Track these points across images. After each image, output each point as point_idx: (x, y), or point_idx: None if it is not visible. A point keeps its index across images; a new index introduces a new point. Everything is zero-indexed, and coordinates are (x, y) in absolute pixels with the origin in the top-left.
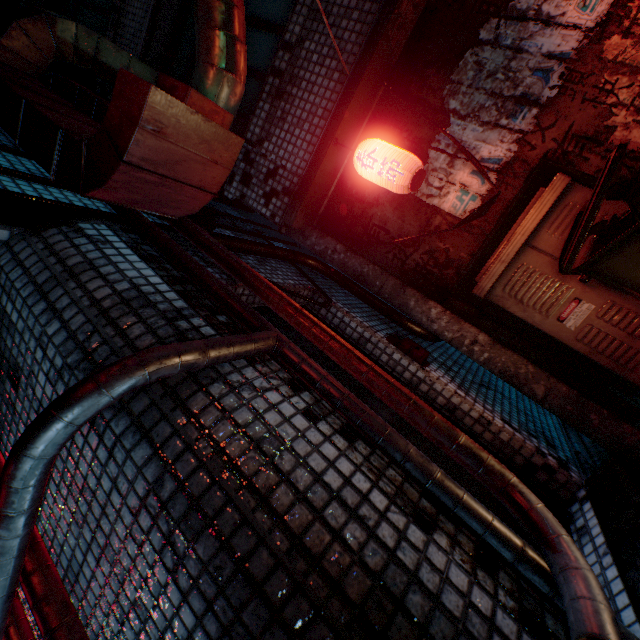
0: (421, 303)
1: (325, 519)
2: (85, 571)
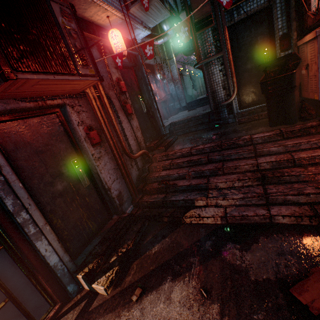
0: (293, 31)
1: (214, 84)
2: None
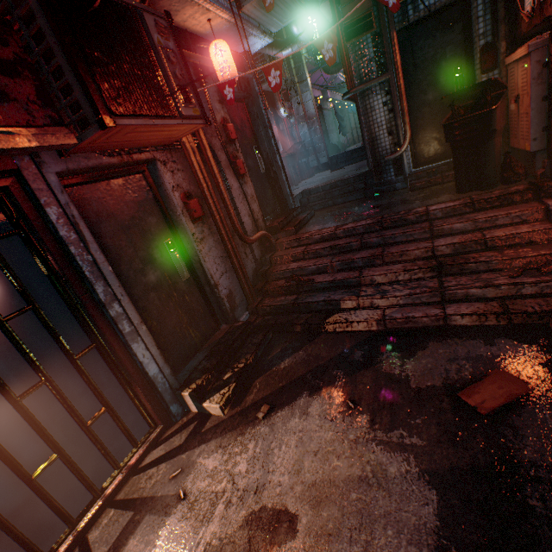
0: (500, 40)
1: (374, 126)
2: None
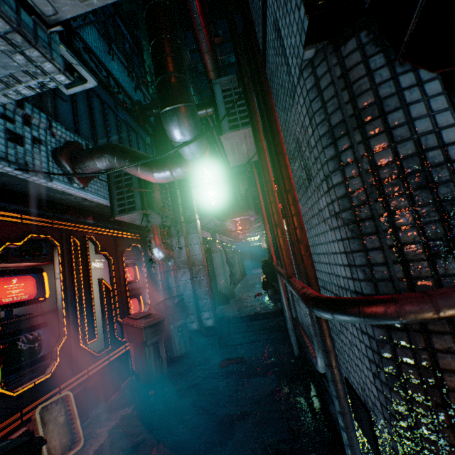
0: None
1: None
2: (329, 294)
